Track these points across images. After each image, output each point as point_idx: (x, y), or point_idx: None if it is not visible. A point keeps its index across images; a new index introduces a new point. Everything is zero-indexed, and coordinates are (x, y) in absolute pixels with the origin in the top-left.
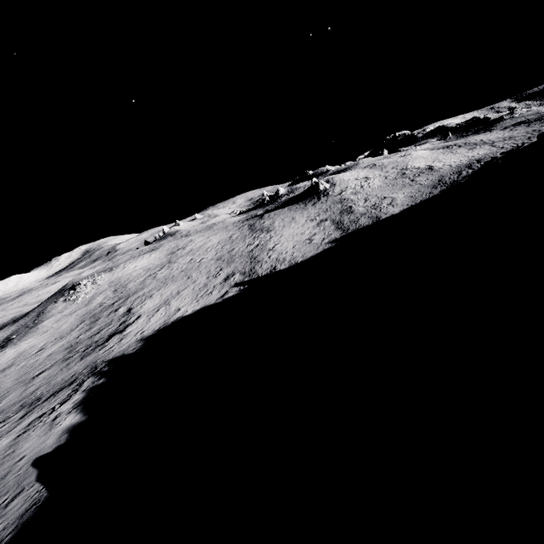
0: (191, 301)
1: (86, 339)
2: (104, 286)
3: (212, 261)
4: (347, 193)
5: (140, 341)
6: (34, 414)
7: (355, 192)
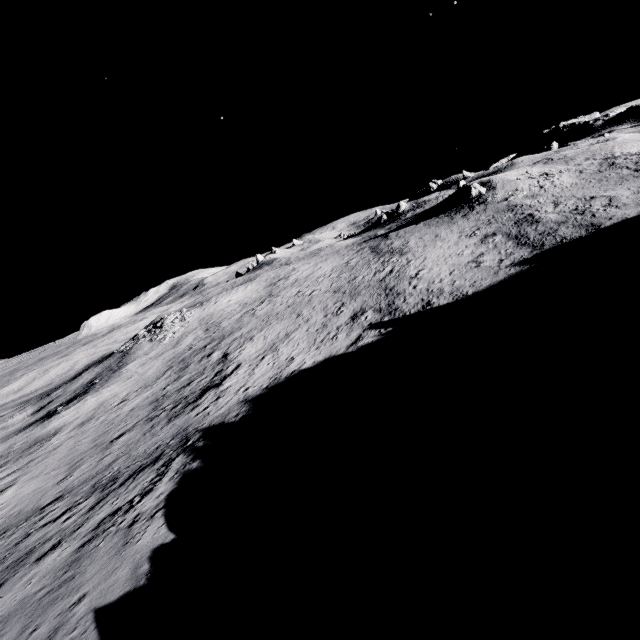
0: (308, 347)
1: (174, 392)
2: (194, 323)
3: (327, 294)
4: (517, 197)
5: (244, 403)
6: (106, 506)
7: (532, 195)
